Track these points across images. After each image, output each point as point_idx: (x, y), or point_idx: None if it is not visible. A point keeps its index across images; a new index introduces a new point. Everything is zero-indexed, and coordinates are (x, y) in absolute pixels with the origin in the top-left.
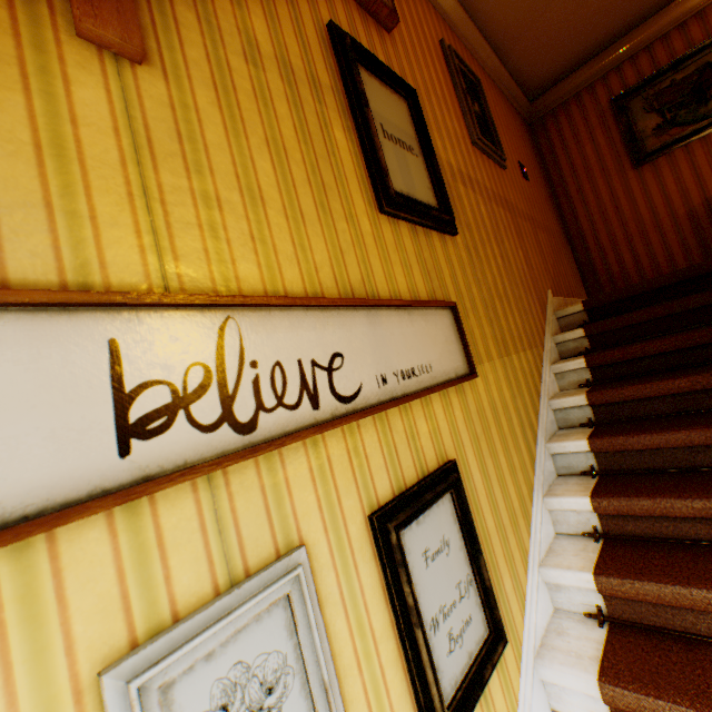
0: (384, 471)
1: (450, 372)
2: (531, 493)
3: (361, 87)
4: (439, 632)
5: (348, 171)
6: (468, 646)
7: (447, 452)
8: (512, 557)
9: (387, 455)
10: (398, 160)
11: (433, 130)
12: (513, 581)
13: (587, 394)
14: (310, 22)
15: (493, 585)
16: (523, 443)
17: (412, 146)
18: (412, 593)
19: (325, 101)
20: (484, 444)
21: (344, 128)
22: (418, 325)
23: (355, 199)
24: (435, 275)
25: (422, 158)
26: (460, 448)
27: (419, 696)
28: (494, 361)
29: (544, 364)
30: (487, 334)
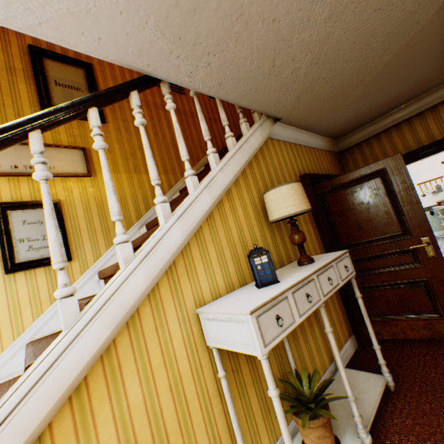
0: (10, 194)
1: (70, 171)
2: (130, 226)
3: (39, 68)
4: (24, 244)
5: (24, 99)
6: (43, 253)
7: (59, 198)
8: (97, 241)
9: (14, 190)
10: (65, 94)
11: (109, 80)
12: (94, 248)
13: (180, 191)
14: (17, 46)
15: (75, 245)
16: (134, 208)
17: (81, 88)
18: (9, 228)
19: (17, 75)
20: (93, 201)
21: (27, 84)
22: (52, 153)
23: (26, 109)
24: (80, 138)
25: (88, 92)
26: (70, 198)
27: (2, 253)
28: (121, 174)
29: (179, 182)
30: (121, 163)
